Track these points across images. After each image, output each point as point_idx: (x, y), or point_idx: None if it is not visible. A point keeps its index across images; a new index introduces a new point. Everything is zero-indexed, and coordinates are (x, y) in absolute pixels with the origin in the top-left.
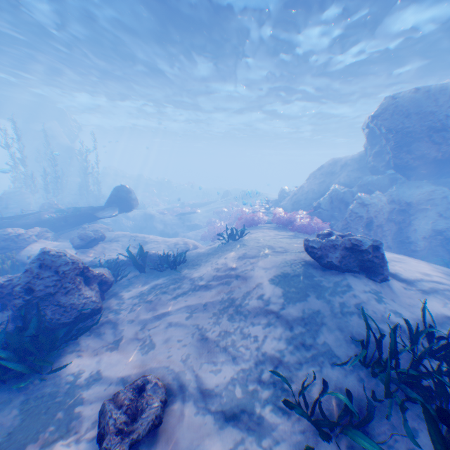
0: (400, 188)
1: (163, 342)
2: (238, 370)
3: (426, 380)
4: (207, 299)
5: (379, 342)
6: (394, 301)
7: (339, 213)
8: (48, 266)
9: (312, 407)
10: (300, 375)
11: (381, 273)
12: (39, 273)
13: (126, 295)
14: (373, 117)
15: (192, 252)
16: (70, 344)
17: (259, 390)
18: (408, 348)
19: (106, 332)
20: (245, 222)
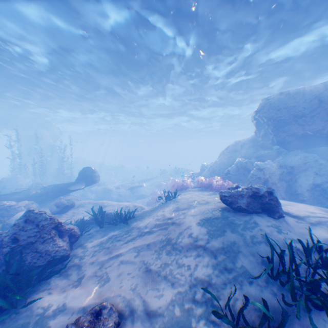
0: (283, 156)
1: (117, 276)
2: (176, 293)
3: (325, 290)
4: (151, 241)
5: (281, 257)
6: (290, 232)
7: (244, 177)
8: (32, 221)
9: (237, 318)
10: (225, 293)
11: (278, 212)
12: (24, 226)
13: (88, 244)
14: (256, 112)
15: (139, 211)
16: (43, 284)
17: (194, 308)
18: (304, 260)
19: (72, 273)
20: (177, 187)
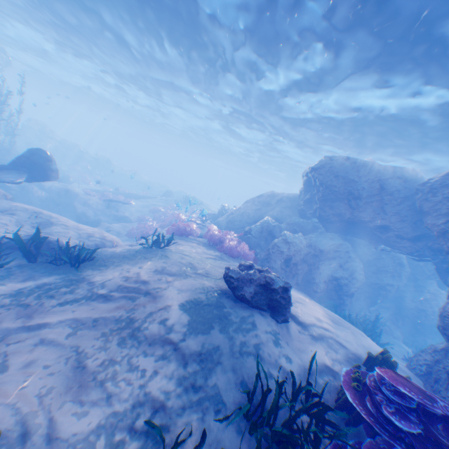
0: (318, 235)
1: (21, 366)
2: (109, 414)
3: None
4: (102, 315)
5: (264, 396)
6: (288, 345)
7: (266, 243)
8: None
9: None
10: (180, 422)
11: (284, 315)
12: None
13: None
14: (312, 168)
15: (107, 250)
16: None
17: (127, 441)
18: (288, 403)
19: None
20: (176, 230)
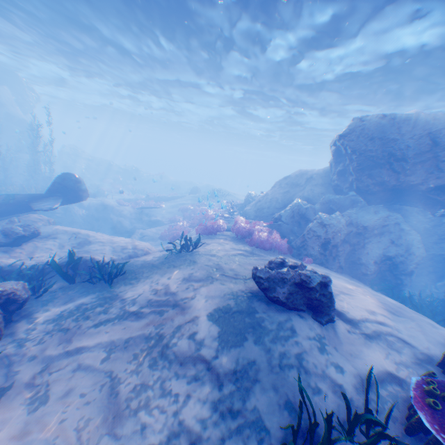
0: (358, 210)
1: (61, 396)
2: None
3: None
4: (133, 334)
5: (311, 431)
6: (337, 351)
7: (299, 228)
8: None
9: None
10: None
11: (328, 315)
12: None
13: (40, 316)
14: (340, 136)
15: (138, 260)
16: None
17: None
18: (343, 438)
19: None
20: (203, 229)
